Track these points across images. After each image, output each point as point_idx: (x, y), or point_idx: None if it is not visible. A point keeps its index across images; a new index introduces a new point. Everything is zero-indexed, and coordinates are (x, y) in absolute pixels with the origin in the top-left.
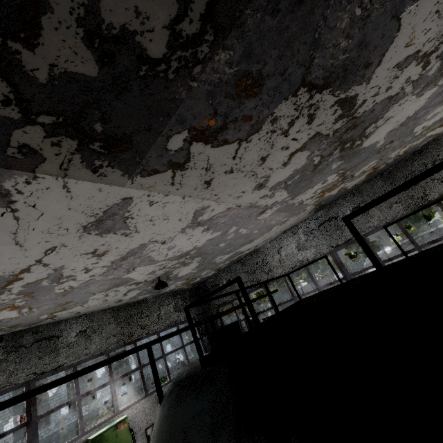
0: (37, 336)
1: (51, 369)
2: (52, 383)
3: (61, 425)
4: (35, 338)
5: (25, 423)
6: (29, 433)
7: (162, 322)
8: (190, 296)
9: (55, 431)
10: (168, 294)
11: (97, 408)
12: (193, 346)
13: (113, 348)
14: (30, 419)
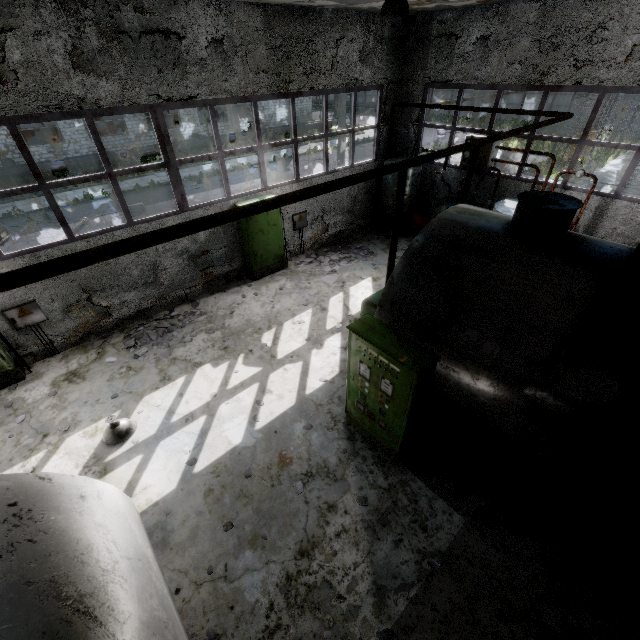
0: (143, 18)
1: (180, 99)
2: (302, 194)
3: (143, 140)
4: (141, 22)
5: (163, 164)
6: (171, 177)
7: (336, 74)
8: (390, 36)
9: (136, 144)
10: (358, 14)
11: (187, 139)
12: (342, 121)
13: (263, 96)
14: (168, 161)
